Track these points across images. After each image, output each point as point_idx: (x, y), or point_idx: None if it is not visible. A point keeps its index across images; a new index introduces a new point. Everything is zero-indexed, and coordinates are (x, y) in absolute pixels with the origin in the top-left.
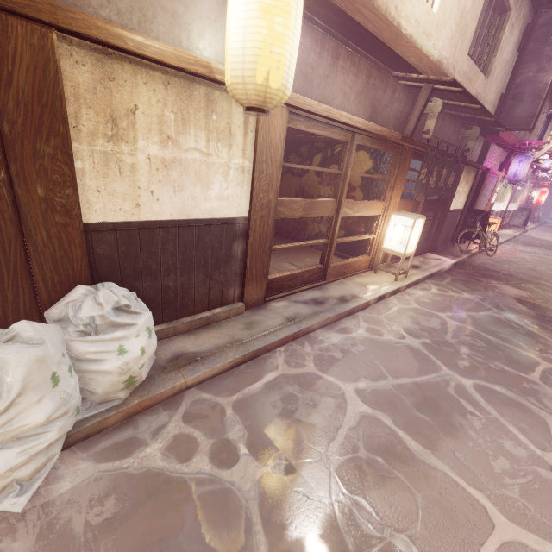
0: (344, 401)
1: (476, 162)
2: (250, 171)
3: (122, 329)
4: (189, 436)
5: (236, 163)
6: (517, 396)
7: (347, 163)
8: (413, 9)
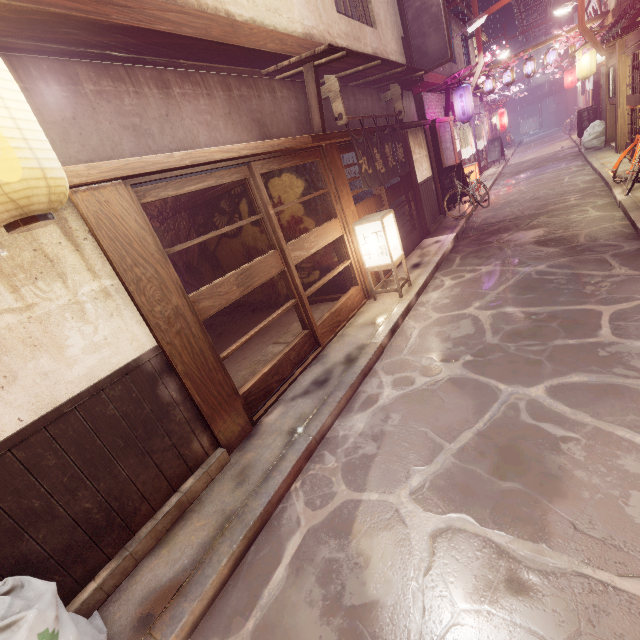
0: (402, 526)
1: (418, 120)
2: (120, 288)
3: None
4: None
5: (89, 291)
6: (602, 375)
7: (262, 202)
8: None
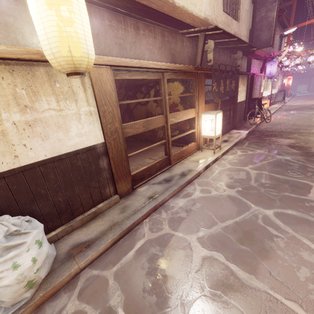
0: (190, 250)
1: (246, 71)
2: (96, 113)
3: (15, 249)
4: (81, 312)
5: (84, 110)
6: (303, 214)
7: (164, 91)
8: None
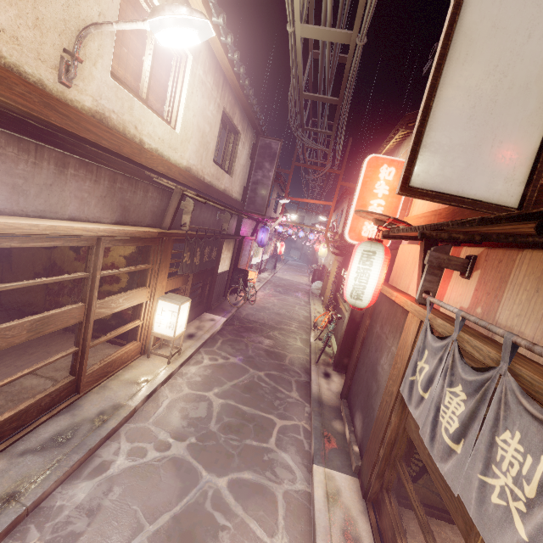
0: None
1: (235, 230)
2: None
3: None
4: None
5: None
6: (259, 476)
7: (94, 266)
8: (155, 129)
